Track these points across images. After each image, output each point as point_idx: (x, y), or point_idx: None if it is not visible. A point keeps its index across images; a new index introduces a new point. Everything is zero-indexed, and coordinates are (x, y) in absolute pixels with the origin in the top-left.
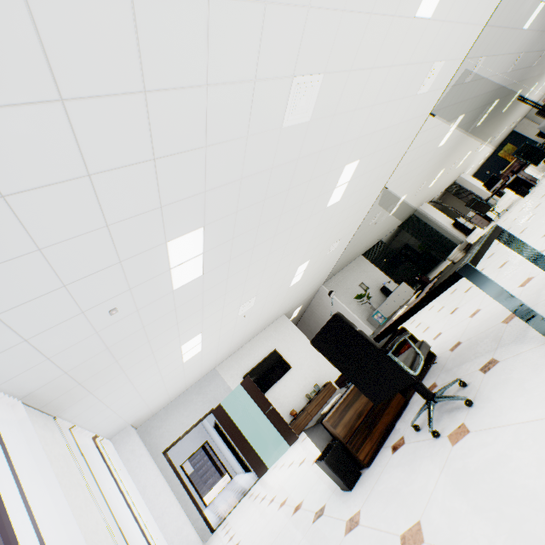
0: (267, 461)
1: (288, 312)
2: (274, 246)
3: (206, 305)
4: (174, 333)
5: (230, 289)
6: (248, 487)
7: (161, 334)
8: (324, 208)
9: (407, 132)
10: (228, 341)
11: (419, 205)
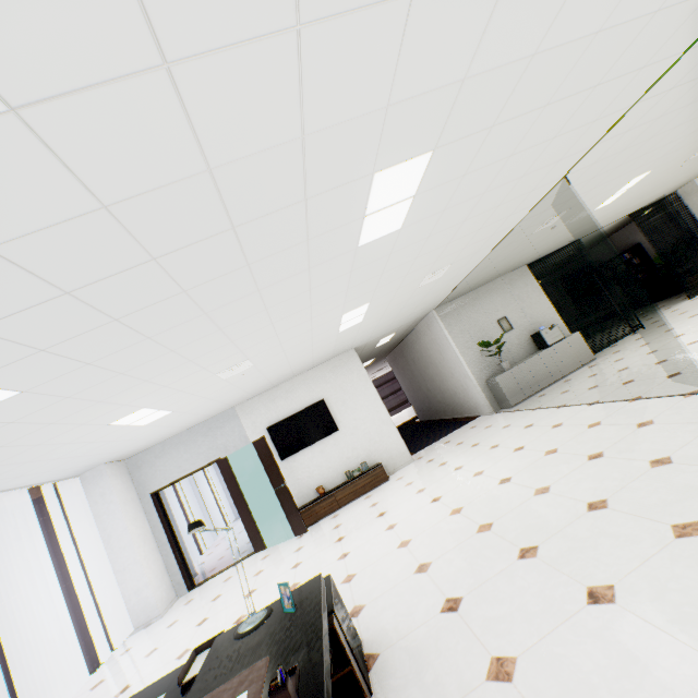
0: (271, 537)
1: (363, 344)
2: (226, 320)
3: (107, 397)
4: (62, 427)
5: (155, 375)
6: (250, 549)
7: (24, 436)
8: (353, 247)
9: (641, 50)
10: (235, 392)
11: (694, 176)
